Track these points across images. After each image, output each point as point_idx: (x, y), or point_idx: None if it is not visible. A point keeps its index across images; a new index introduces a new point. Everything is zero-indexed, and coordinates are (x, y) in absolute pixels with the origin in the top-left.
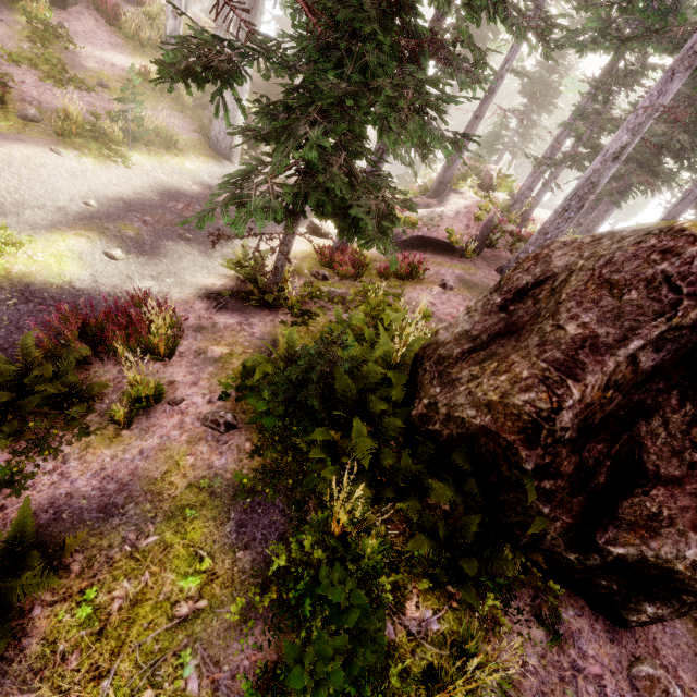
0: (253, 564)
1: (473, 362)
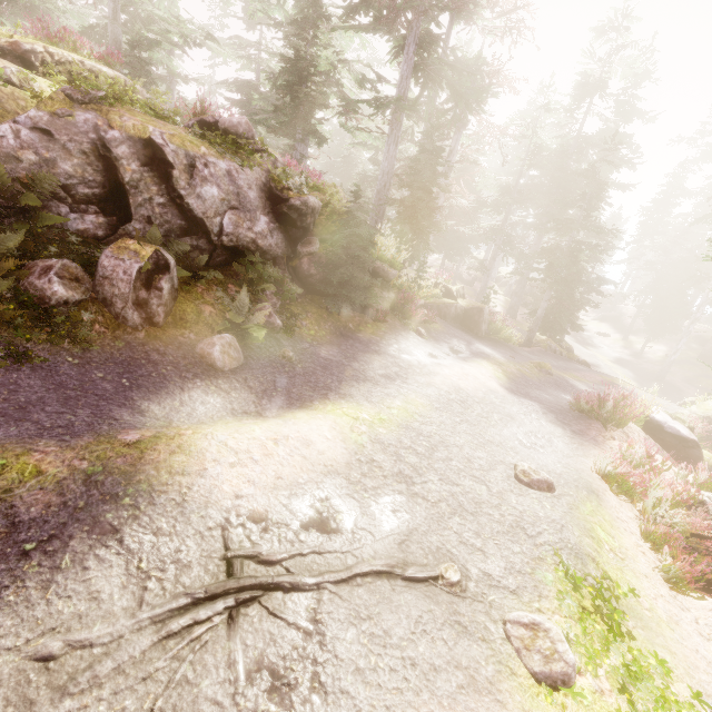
0: None
1: None
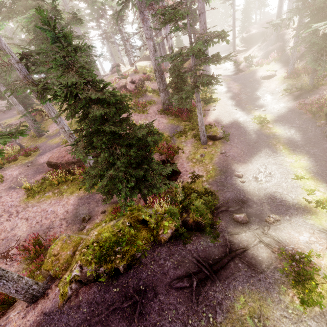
0: None
1: None
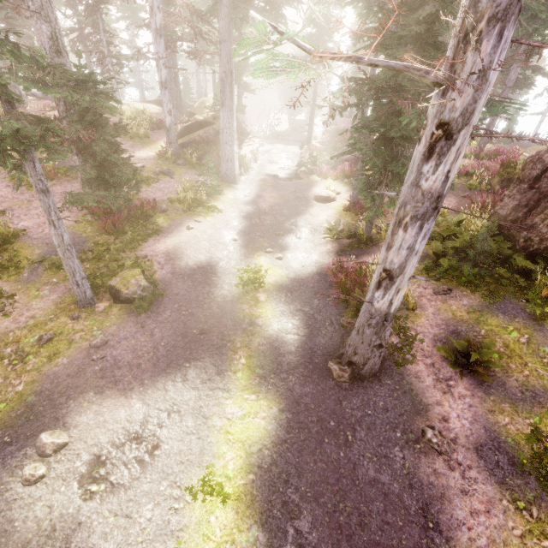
0: (525, 320)
1: (536, 214)
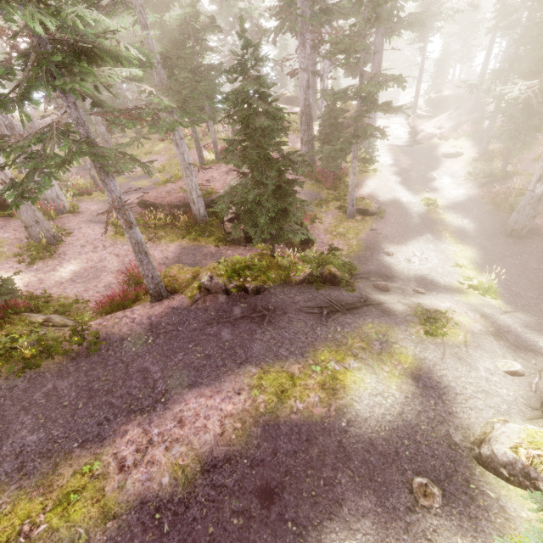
0: None
1: None
